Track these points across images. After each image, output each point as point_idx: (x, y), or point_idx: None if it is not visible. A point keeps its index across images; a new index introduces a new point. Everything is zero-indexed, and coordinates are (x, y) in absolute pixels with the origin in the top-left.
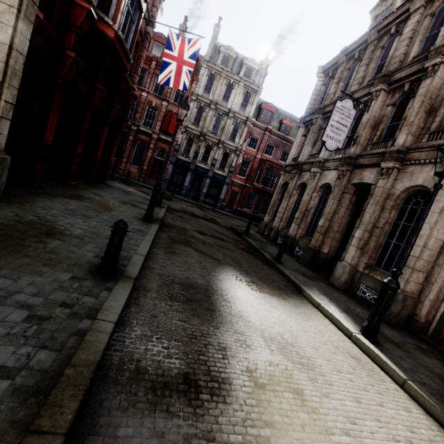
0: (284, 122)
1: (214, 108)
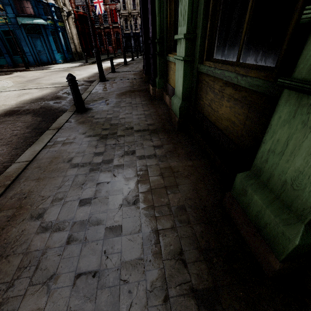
0: None
1: None
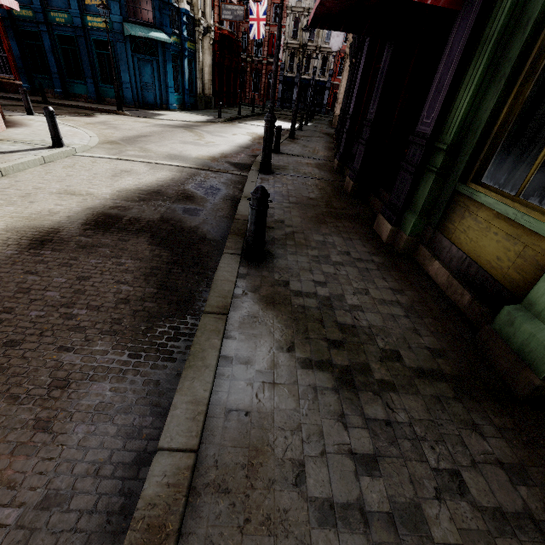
0: None
1: (307, 15)
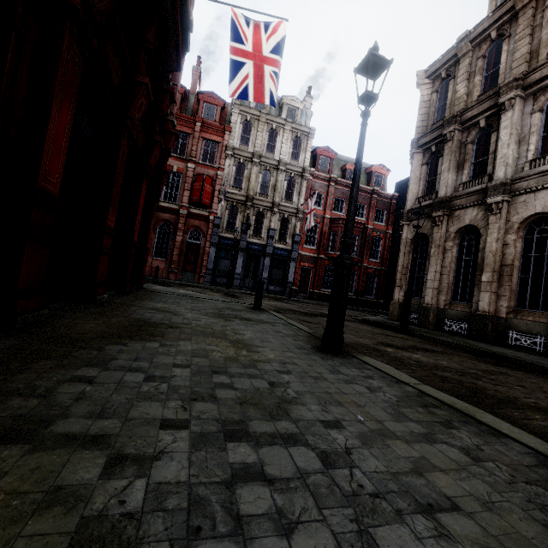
0: (348, 168)
1: (258, 162)
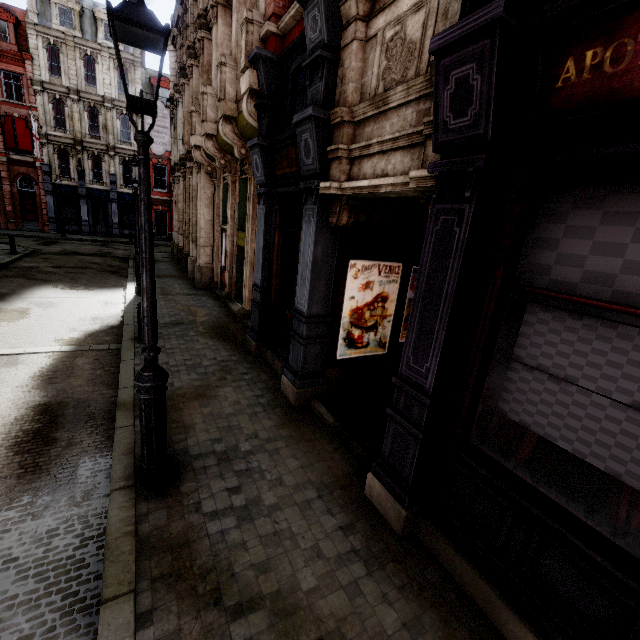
0: None
1: (77, 99)
